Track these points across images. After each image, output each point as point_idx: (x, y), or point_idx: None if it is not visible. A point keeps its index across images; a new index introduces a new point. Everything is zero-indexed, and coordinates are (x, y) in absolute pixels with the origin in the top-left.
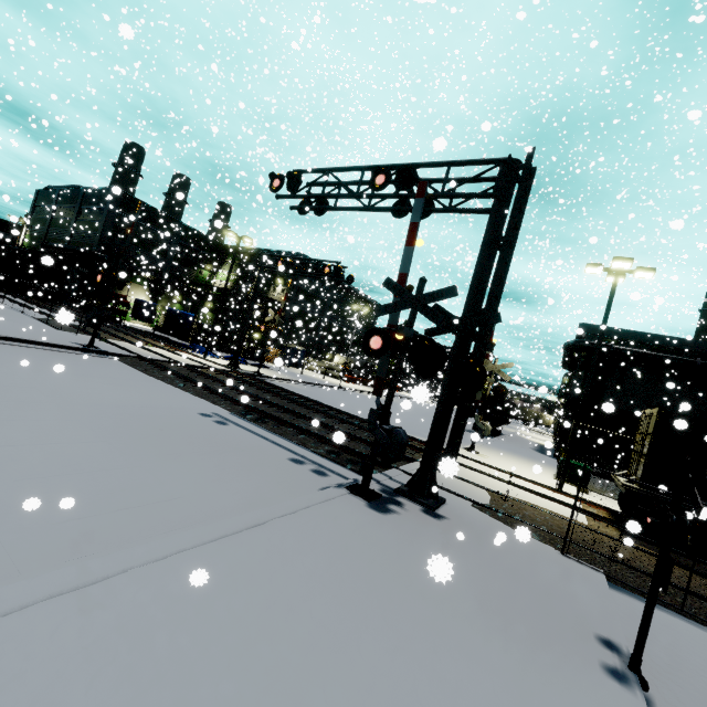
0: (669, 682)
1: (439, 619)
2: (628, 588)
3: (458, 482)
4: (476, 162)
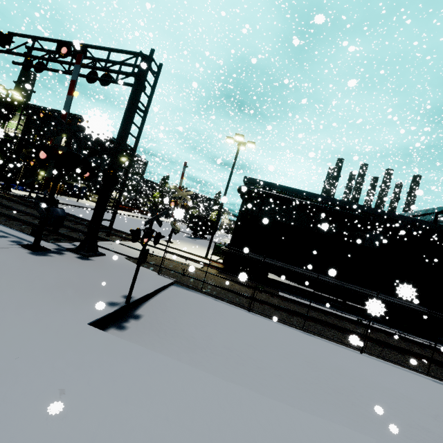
0: (159, 311)
1: (7, 287)
2: (182, 285)
3: (133, 250)
4: (124, 52)
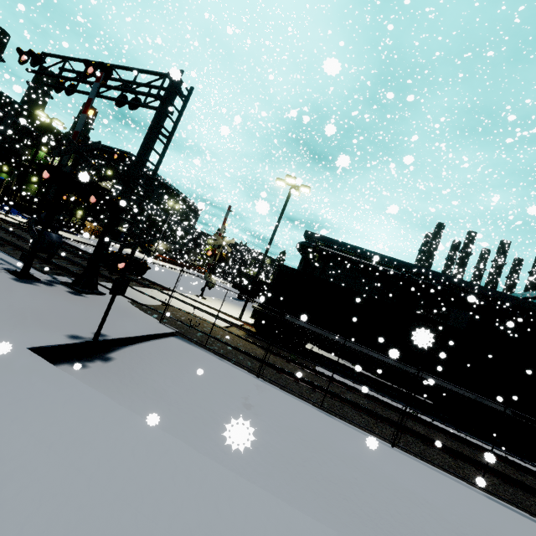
0: (137, 357)
1: None
2: (184, 337)
3: (146, 297)
4: (152, 73)
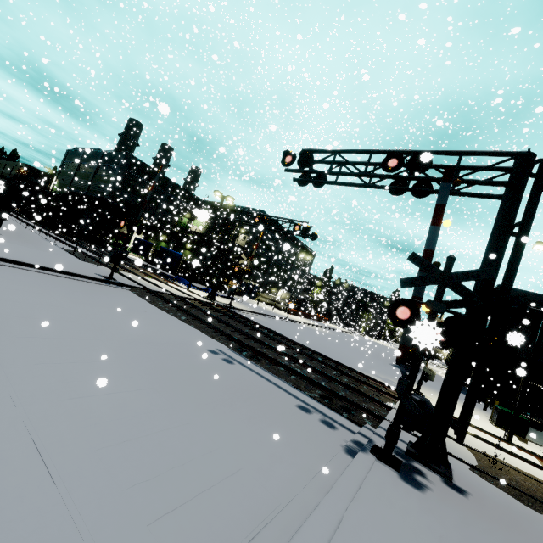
0: None
1: None
2: None
3: None
4: (491, 153)
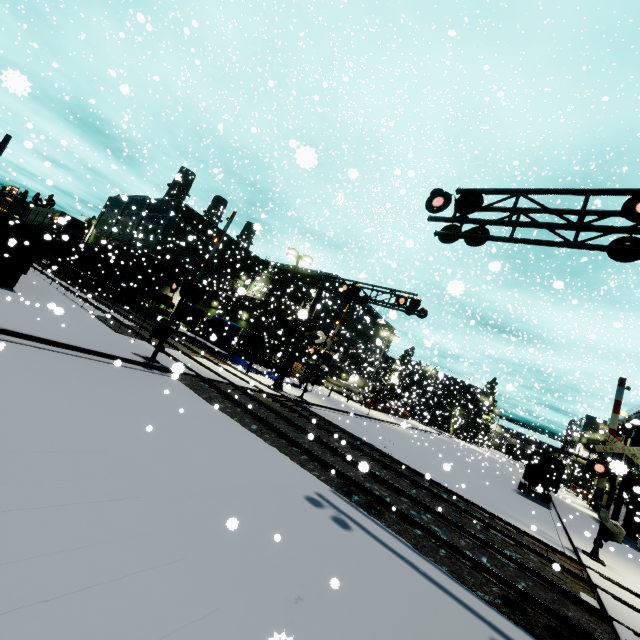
0: None
1: None
2: None
3: None
4: None
